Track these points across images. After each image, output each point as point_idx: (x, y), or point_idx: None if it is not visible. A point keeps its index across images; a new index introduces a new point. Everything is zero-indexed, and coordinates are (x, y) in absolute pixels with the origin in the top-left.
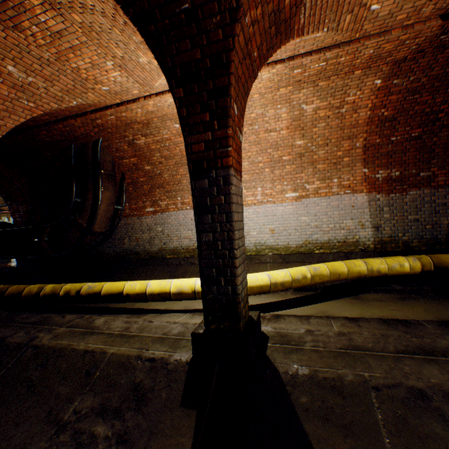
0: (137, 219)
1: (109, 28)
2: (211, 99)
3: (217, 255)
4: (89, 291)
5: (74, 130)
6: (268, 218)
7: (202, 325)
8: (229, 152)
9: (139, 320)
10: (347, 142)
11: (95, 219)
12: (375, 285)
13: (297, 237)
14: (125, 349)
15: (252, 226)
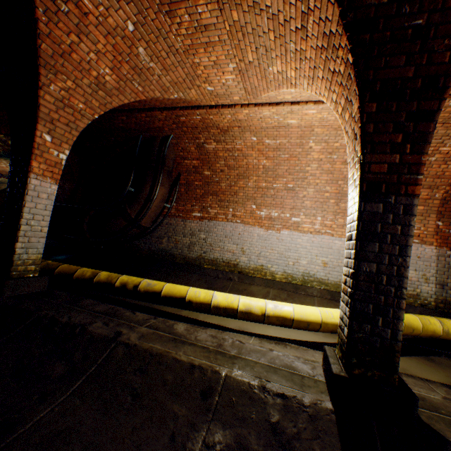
0: (181, 221)
1: (264, 31)
2: (409, 121)
3: (378, 289)
4: (148, 288)
5: (153, 121)
6: (322, 250)
7: (337, 366)
8: (418, 180)
9: (226, 337)
10: (426, 191)
11: (146, 212)
12: (447, 349)
13: None
14: (239, 373)
15: (303, 255)
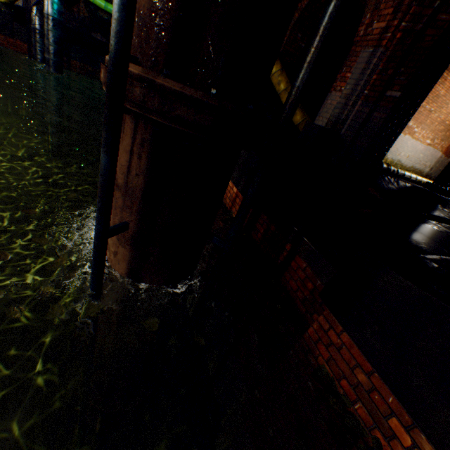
0: None
1: None
2: None
3: None
4: None
5: None
6: (412, 149)
7: None
8: None
9: None
10: None
11: None
12: None
13: (411, 163)
14: None
15: (404, 150)
